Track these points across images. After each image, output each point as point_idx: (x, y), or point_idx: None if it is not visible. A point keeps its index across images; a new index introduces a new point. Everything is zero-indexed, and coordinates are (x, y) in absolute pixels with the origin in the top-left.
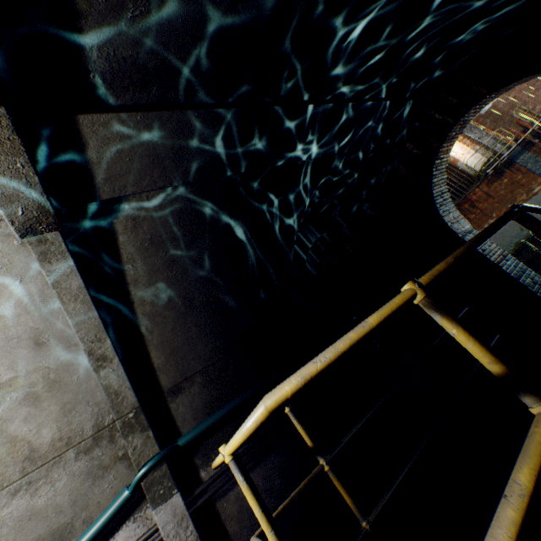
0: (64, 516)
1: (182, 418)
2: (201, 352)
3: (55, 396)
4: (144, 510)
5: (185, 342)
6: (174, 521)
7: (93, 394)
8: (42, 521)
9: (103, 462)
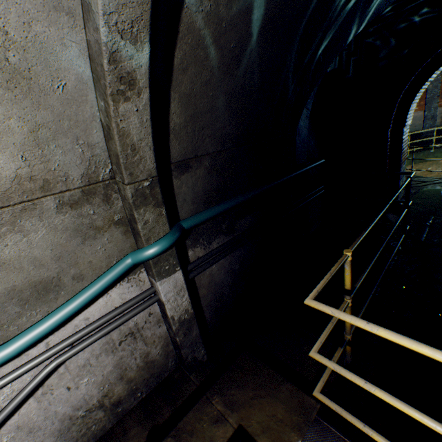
0: (46, 270)
1: (182, 199)
2: (218, 133)
3: (17, 103)
4: (137, 274)
5: (209, 110)
6: (174, 291)
7: (85, 129)
8: (15, 273)
9: (94, 223)
